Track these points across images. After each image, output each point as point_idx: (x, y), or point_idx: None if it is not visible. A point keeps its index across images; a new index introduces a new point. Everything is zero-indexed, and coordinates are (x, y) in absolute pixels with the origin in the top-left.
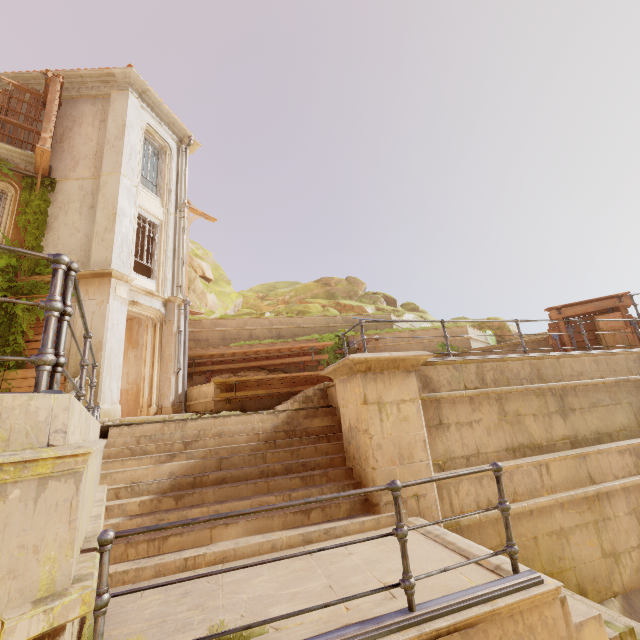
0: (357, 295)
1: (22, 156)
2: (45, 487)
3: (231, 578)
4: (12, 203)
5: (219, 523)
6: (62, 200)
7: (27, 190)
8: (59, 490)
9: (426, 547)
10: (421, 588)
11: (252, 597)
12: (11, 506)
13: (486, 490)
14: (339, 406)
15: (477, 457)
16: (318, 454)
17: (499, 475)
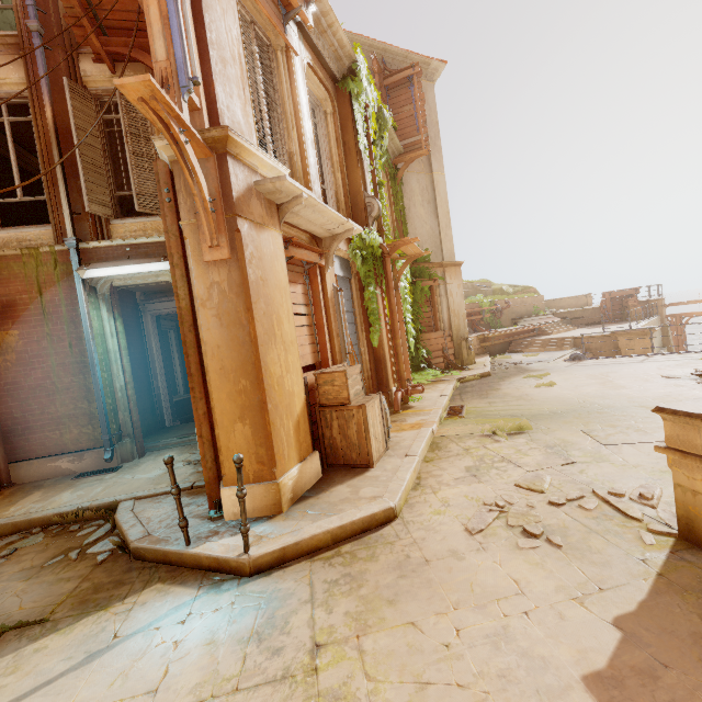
0: None
1: (394, 148)
2: None
3: None
4: (387, 193)
5: None
6: (409, 192)
7: (393, 180)
8: None
9: None
10: None
11: None
12: None
13: None
14: (620, 348)
15: None
16: None
17: None
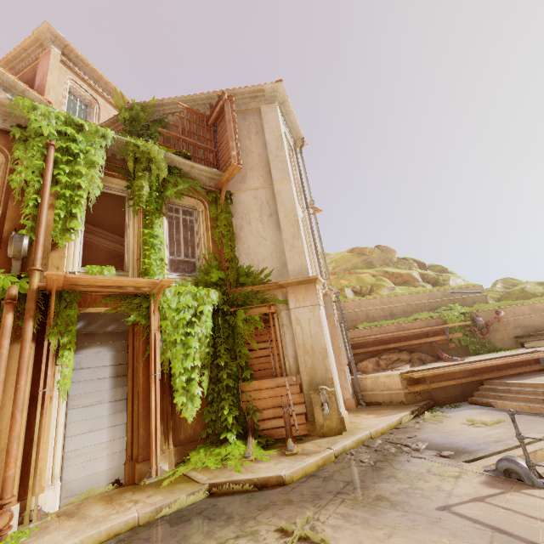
0: (393, 262)
1: (207, 174)
2: None
3: None
4: (204, 218)
5: None
6: (241, 211)
7: (213, 204)
8: None
9: None
10: None
11: None
12: None
13: None
14: None
15: None
16: None
17: None
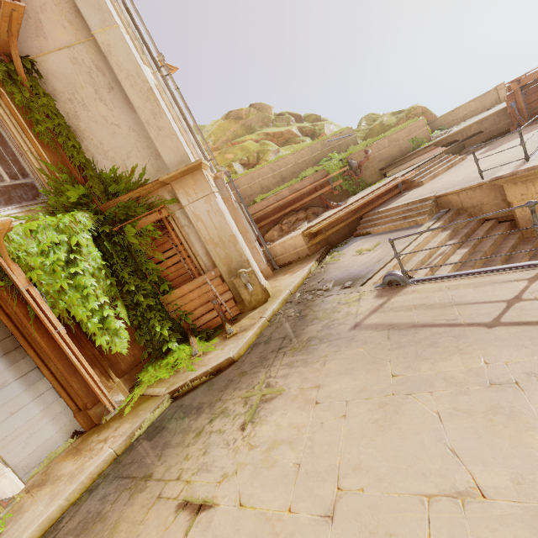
0: (271, 121)
1: None
2: None
3: None
4: (7, 112)
5: None
6: (63, 88)
7: (10, 85)
8: None
9: None
10: None
11: None
12: None
13: None
14: (512, 202)
15: None
16: (502, 239)
17: None
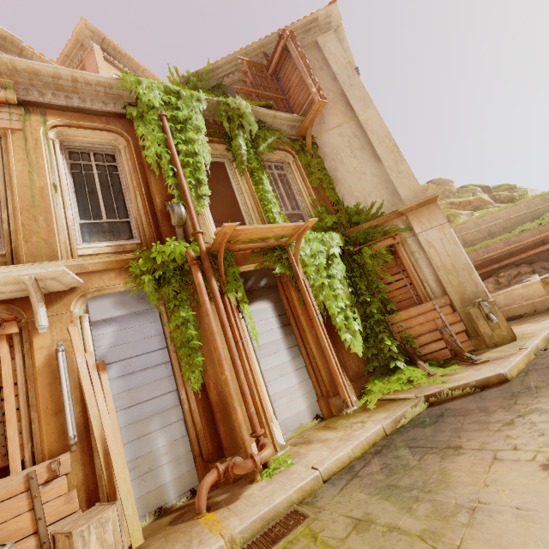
0: (453, 193)
1: (288, 122)
2: None
3: None
4: (296, 169)
5: None
6: (330, 152)
7: (301, 153)
8: None
9: None
10: None
11: None
12: None
13: None
14: None
15: None
16: None
17: None
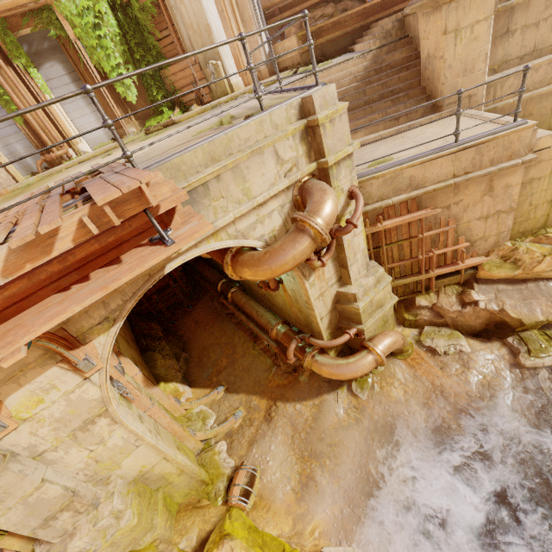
0: None
1: None
2: (341, 117)
3: (366, 151)
4: None
5: (351, 133)
6: None
7: None
8: (344, 117)
9: (468, 122)
10: (461, 137)
11: (381, 154)
12: (337, 123)
13: (527, 81)
14: (420, 39)
15: (531, 55)
16: (400, 82)
17: (526, 73)
